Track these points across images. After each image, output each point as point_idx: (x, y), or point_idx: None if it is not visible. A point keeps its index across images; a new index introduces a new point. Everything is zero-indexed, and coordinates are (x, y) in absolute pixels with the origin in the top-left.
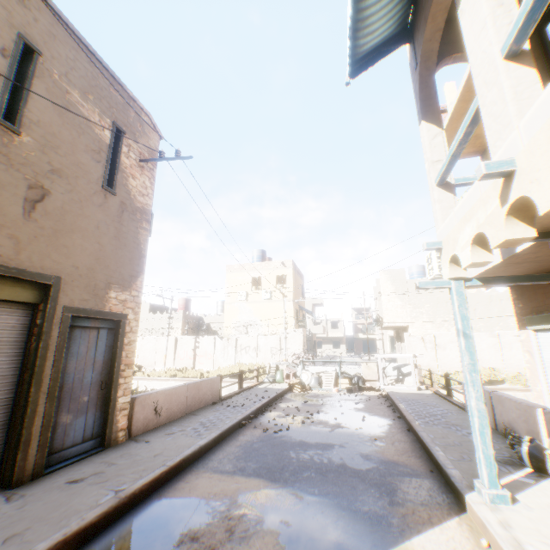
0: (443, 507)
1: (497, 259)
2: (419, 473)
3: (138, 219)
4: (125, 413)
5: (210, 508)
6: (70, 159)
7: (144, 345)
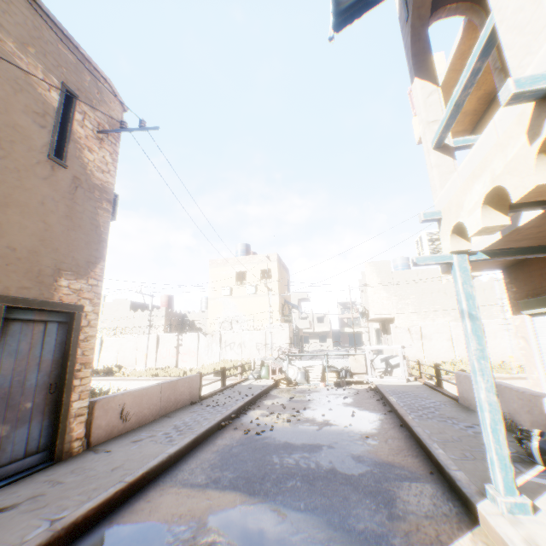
0: (452, 519)
1: (495, 236)
2: (419, 477)
3: (97, 198)
4: (81, 420)
5: (172, 536)
6: (2, 119)
7: (124, 345)
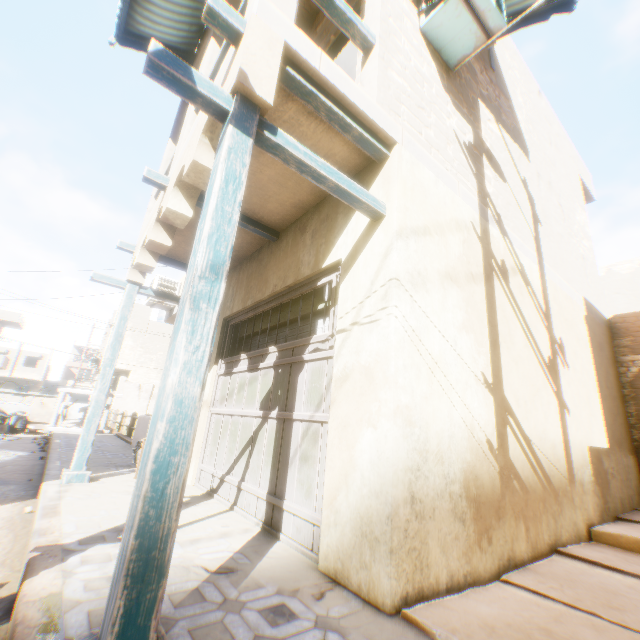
0: (12, 499)
1: None
2: (12, 483)
3: None
4: None
5: None
6: None
7: None
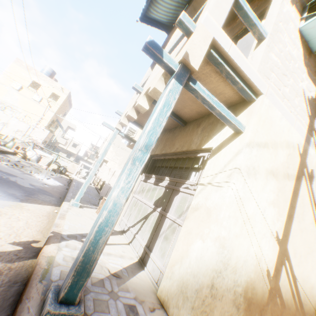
0: (52, 204)
1: None
2: (54, 196)
3: None
4: None
5: None
6: None
7: None
